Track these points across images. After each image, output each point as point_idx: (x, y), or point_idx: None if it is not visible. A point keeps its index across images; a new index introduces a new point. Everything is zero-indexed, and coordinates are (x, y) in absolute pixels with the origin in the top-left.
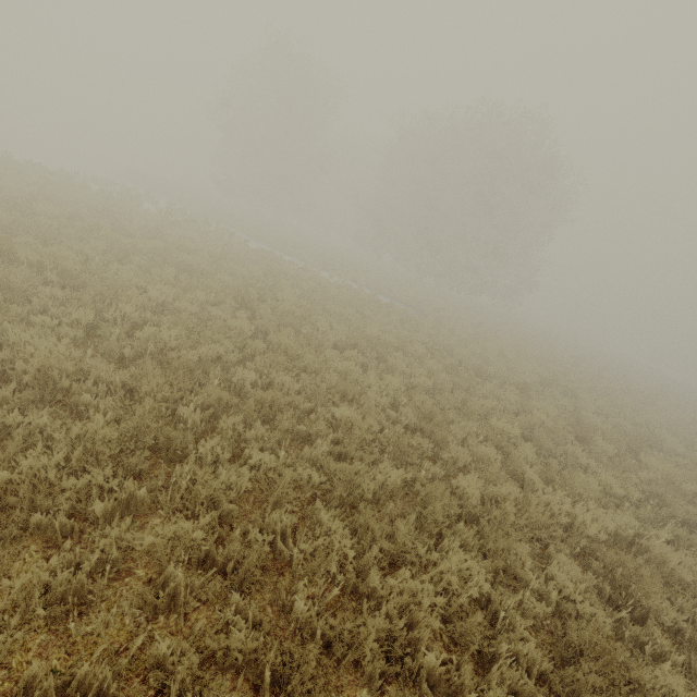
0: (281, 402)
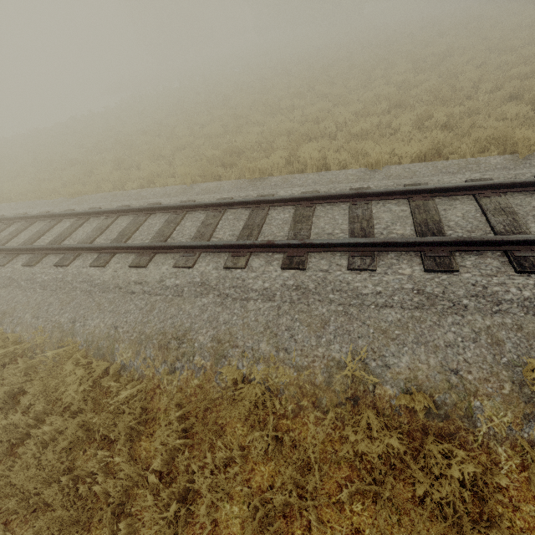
0: (341, 75)
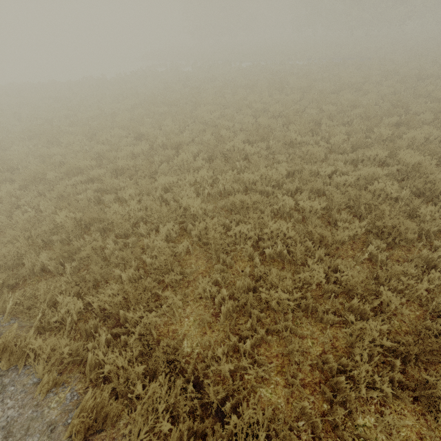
0: (334, 113)
